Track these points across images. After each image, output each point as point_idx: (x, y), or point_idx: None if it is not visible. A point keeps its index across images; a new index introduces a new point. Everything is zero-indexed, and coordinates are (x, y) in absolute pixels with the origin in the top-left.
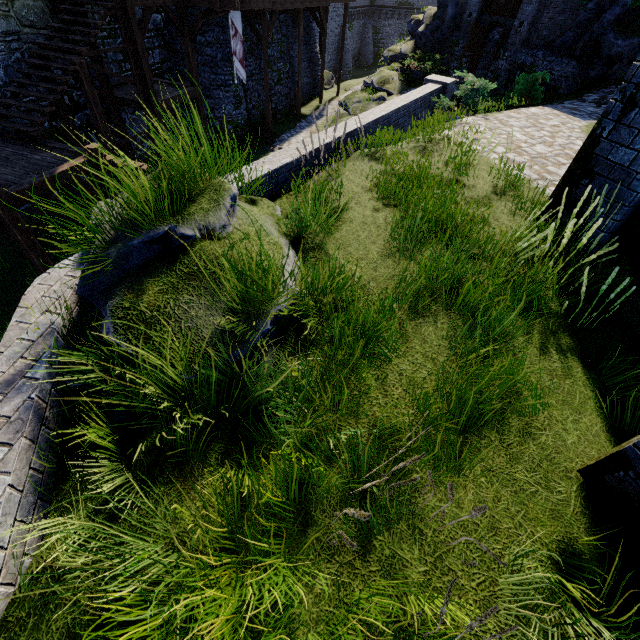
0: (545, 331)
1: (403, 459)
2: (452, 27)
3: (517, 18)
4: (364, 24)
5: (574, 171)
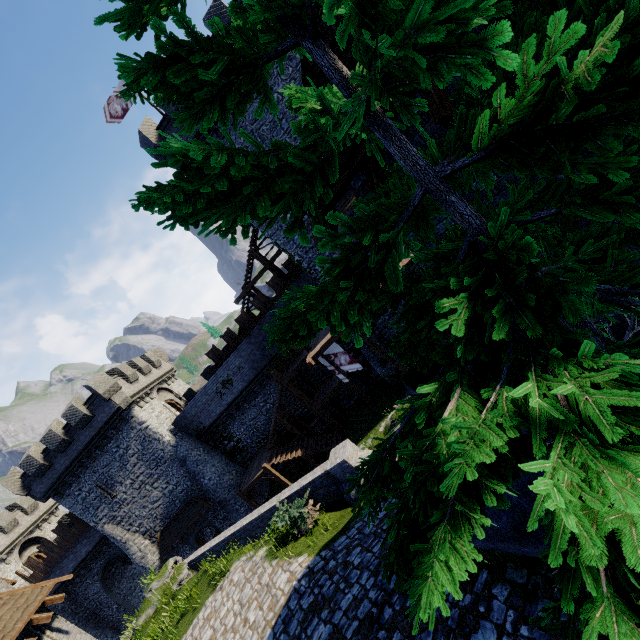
0: None
1: None
2: None
3: None
4: None
5: None
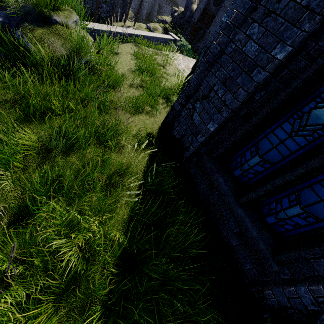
0: (169, 105)
1: (117, 108)
2: (187, 21)
3: (209, 29)
4: (155, 0)
5: (192, 70)
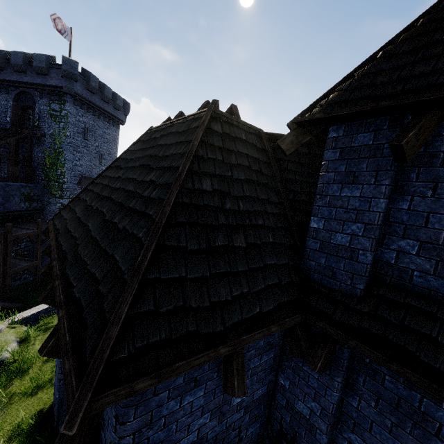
0: None
1: (13, 398)
2: None
3: None
4: None
5: None
